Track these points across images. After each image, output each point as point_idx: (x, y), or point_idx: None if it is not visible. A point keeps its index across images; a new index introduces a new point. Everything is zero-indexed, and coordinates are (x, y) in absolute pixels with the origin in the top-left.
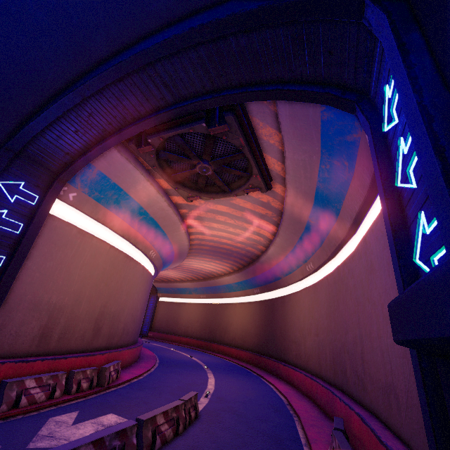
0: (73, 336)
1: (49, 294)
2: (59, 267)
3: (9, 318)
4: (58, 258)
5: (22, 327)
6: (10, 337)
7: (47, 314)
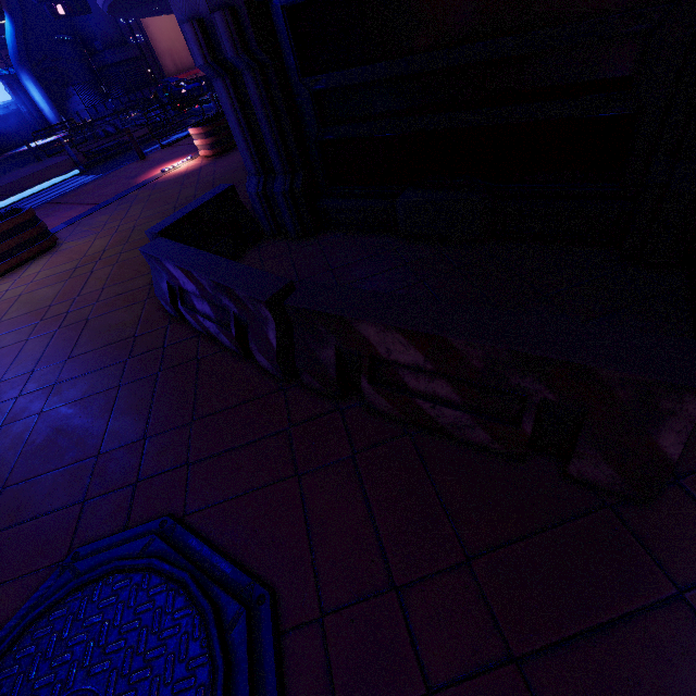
0: (185, 62)
1: (162, 45)
2: (154, 29)
3: (160, 61)
4: (150, 24)
5: (166, 63)
6: (167, 69)
7: (169, 55)
